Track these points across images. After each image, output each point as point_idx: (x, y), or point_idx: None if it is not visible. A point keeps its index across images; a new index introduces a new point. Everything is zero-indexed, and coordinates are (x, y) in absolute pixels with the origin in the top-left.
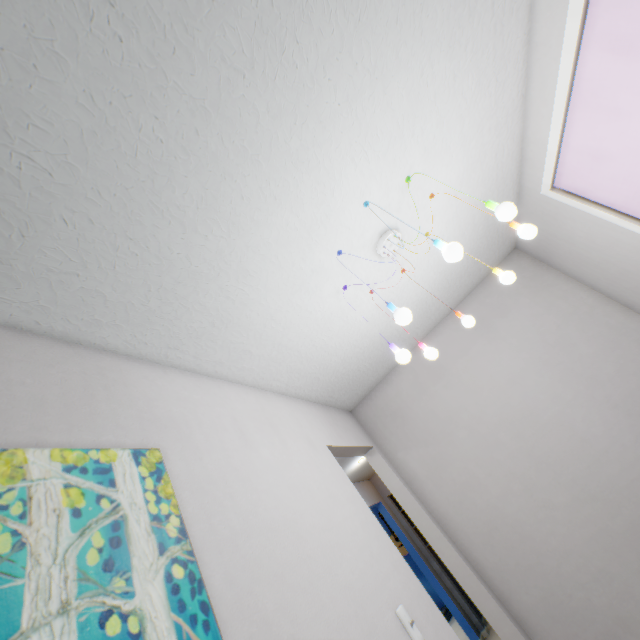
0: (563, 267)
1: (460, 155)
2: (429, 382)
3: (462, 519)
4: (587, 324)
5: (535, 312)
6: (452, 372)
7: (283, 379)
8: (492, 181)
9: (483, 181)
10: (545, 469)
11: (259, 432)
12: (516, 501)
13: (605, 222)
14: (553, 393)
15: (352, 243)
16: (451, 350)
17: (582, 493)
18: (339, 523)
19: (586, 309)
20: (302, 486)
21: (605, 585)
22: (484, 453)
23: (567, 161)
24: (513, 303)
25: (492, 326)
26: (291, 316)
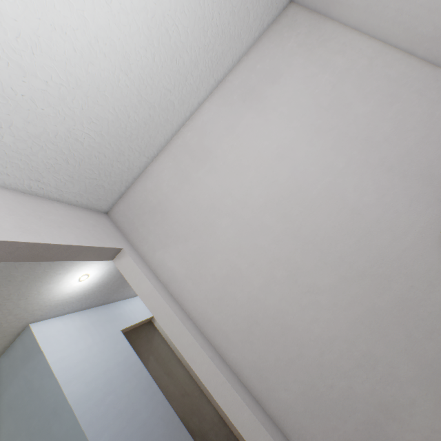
0: (344, 8)
1: None
2: (192, 169)
3: (221, 318)
4: (365, 79)
5: (310, 73)
6: (217, 154)
7: None
8: None
9: None
10: (312, 250)
11: None
12: (279, 290)
13: None
14: (325, 163)
15: None
16: (217, 129)
17: (350, 271)
18: None
19: (365, 62)
20: None
21: (369, 370)
22: (248, 241)
23: None
24: (286, 66)
25: (262, 95)
26: None
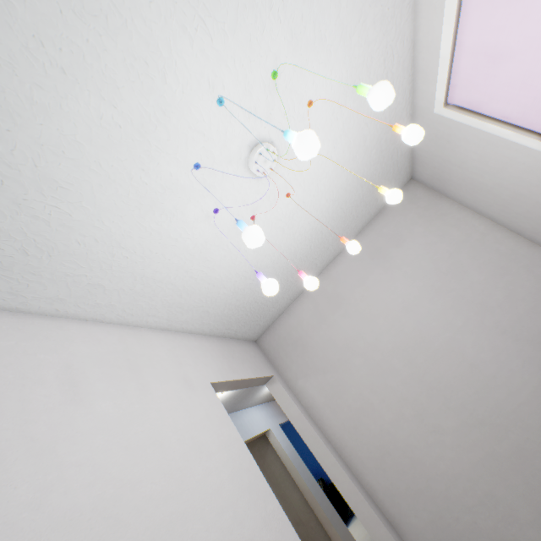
0: (456, 195)
1: (340, 52)
2: (328, 311)
3: (357, 444)
4: (478, 251)
5: (429, 241)
6: (350, 301)
7: (161, 314)
8: None
9: None
10: (436, 395)
11: (106, 379)
12: (408, 426)
13: (500, 139)
14: (445, 320)
15: (213, 155)
16: (349, 280)
17: (471, 418)
18: (196, 482)
19: (478, 236)
20: (152, 442)
21: (491, 508)
22: (378, 380)
23: (461, 68)
24: (408, 232)
25: (388, 255)
26: (149, 244)
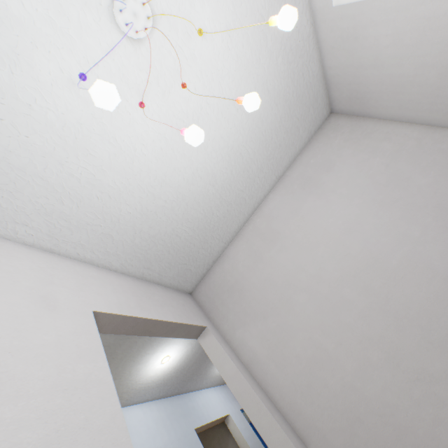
0: (379, 109)
1: None
2: (264, 249)
3: (314, 410)
4: (418, 155)
5: (360, 159)
6: (285, 234)
7: (37, 225)
8: None
9: None
10: (408, 326)
11: None
12: (379, 376)
13: None
14: (397, 233)
15: None
16: (283, 213)
17: None
18: None
19: (413, 142)
20: None
21: None
22: (329, 317)
23: None
24: (337, 157)
25: (320, 182)
26: None
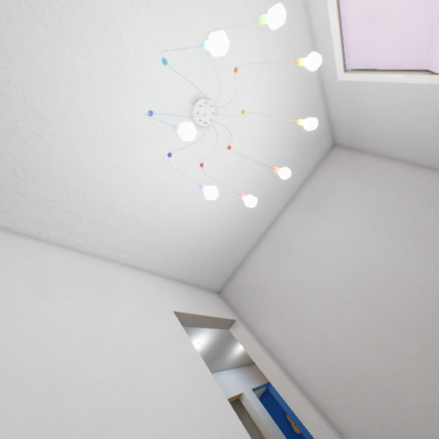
0: (373, 148)
1: (253, 32)
2: (279, 258)
3: (322, 381)
4: (403, 189)
5: (358, 188)
6: (297, 247)
7: (130, 251)
8: (294, 69)
9: (285, 67)
10: (392, 321)
11: (74, 287)
12: (370, 357)
13: (394, 85)
14: (385, 250)
15: (163, 105)
16: (294, 229)
17: (432, 341)
18: (150, 380)
19: (399, 177)
20: (109, 339)
21: None
22: (333, 314)
23: (350, 37)
24: (339, 184)
25: (325, 205)
26: (116, 179)
